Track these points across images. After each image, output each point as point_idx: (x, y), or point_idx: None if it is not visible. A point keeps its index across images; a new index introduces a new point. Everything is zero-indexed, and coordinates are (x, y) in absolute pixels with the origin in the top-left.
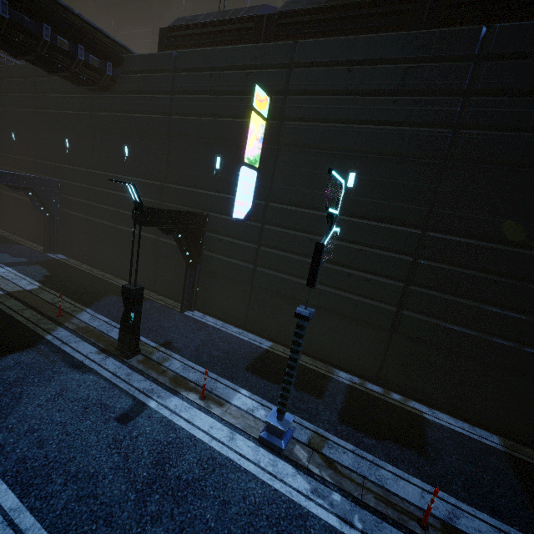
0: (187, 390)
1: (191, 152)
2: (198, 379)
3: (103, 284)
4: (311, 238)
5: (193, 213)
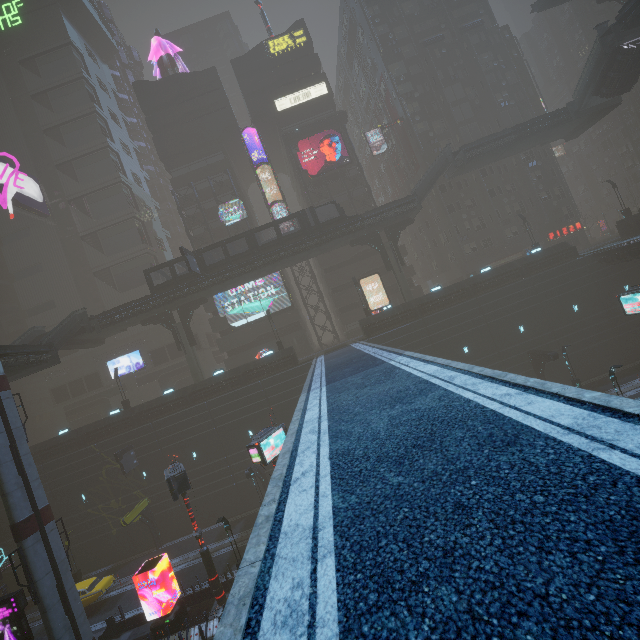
0: None
1: None
2: None
3: None
4: None
5: None
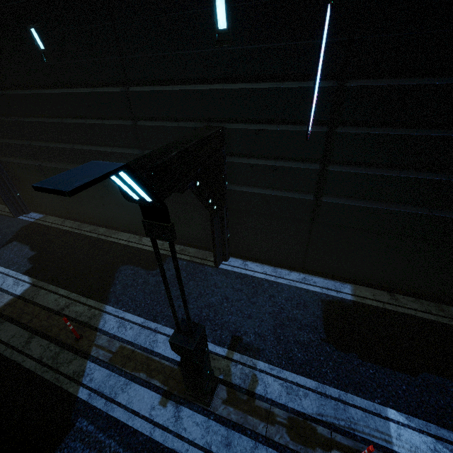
0: (325, 451)
1: (156, 5)
2: (320, 409)
3: (103, 249)
4: (447, 136)
5: (208, 137)
